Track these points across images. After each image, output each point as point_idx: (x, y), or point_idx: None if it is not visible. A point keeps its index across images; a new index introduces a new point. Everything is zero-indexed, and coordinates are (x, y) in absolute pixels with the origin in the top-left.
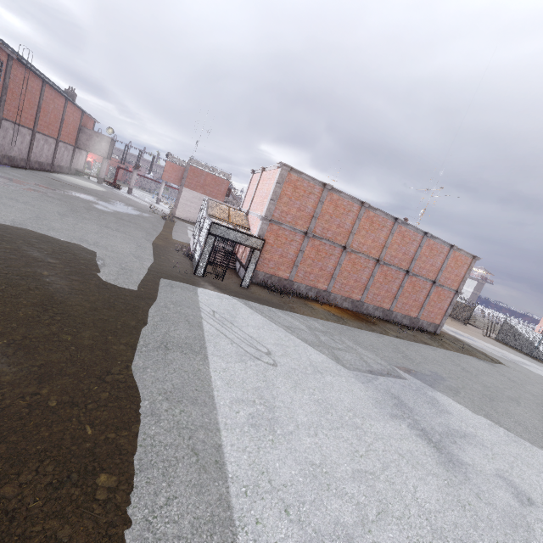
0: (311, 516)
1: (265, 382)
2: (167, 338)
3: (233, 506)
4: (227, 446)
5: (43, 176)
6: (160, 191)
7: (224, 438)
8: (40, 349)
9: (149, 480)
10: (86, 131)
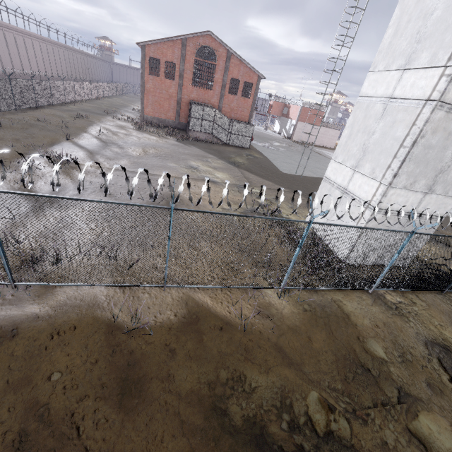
0: None
1: None
2: None
3: None
4: None
5: None
6: (268, 122)
7: None
8: None
9: None
10: None
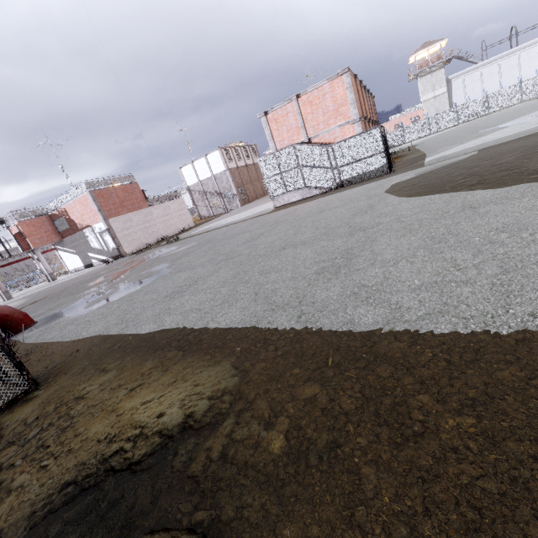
0: None
1: None
2: None
3: None
4: None
5: None
6: (43, 264)
7: None
8: None
9: None
10: None
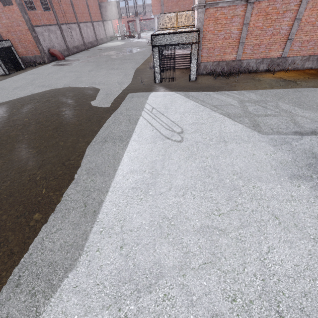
0: (138, 254)
1: (163, 156)
2: (109, 134)
3: (88, 239)
4: (107, 202)
5: (93, 50)
6: (155, 25)
7: (108, 197)
8: (47, 151)
9: (54, 219)
10: (103, 5)
